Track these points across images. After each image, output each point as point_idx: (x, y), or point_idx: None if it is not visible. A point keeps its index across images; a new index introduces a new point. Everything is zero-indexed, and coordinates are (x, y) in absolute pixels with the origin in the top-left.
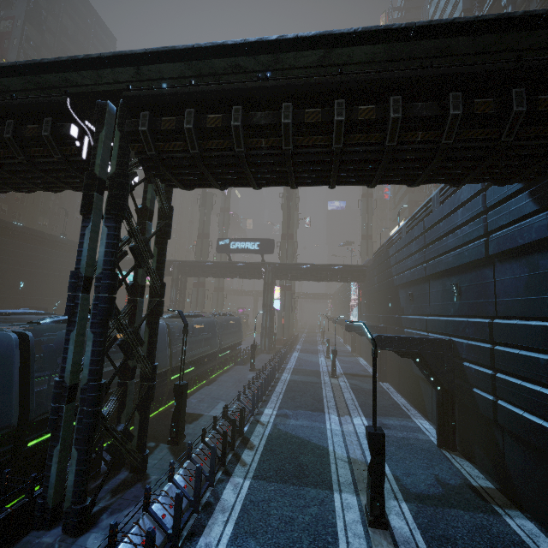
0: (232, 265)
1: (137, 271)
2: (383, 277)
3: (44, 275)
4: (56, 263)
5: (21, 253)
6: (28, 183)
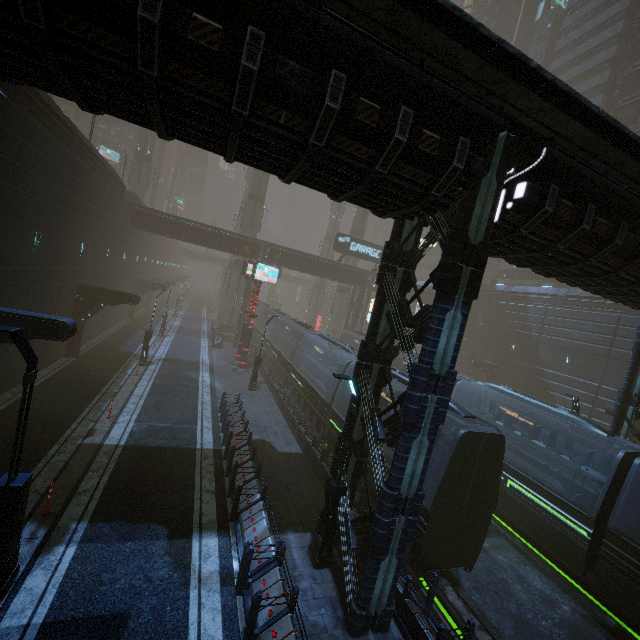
0: (336, 266)
1: (632, 384)
2: (503, 324)
3: (100, 231)
4: (109, 210)
5: (91, 193)
6: (639, 304)
